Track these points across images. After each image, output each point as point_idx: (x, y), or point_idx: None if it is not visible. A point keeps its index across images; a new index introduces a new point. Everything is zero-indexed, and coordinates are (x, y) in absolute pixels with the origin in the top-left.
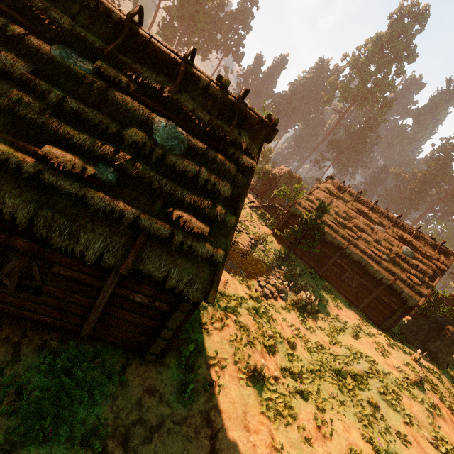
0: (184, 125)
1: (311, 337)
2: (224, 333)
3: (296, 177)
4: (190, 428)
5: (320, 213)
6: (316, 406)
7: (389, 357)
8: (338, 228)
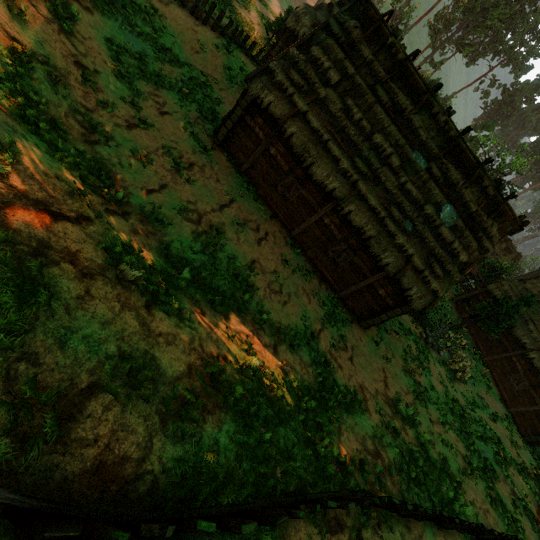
0: (458, 209)
1: (451, 391)
2: (397, 341)
3: (514, 253)
4: (375, 366)
5: (522, 305)
6: (441, 417)
7: (516, 448)
8: (534, 329)
